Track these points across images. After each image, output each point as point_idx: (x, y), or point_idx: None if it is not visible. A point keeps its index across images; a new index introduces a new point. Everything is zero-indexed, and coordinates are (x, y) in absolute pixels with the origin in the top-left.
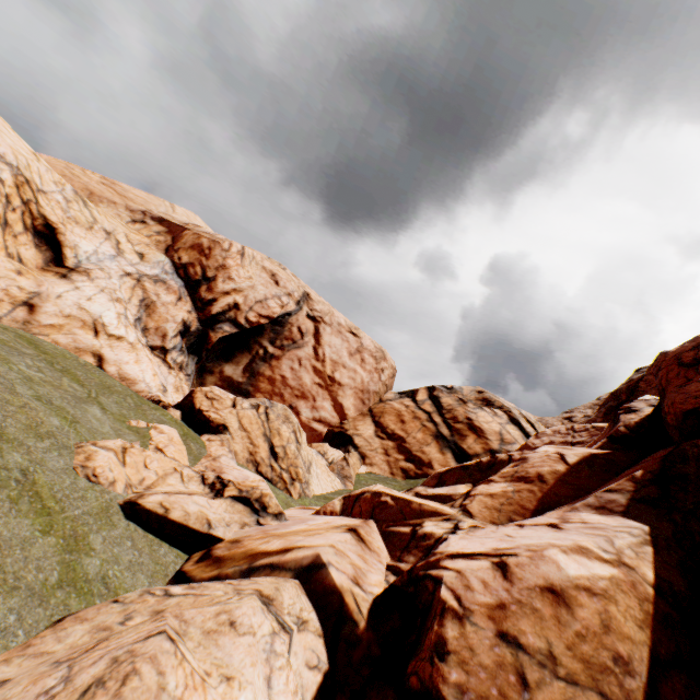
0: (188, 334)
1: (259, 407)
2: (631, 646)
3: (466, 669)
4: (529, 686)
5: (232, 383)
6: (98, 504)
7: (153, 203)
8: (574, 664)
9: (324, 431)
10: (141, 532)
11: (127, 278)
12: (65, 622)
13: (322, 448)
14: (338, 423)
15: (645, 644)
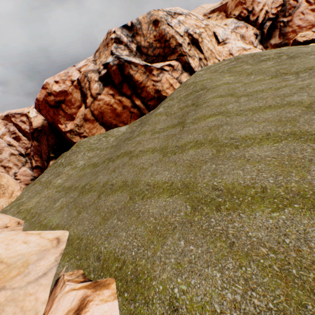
0: (257, 37)
1: None
2: None
3: None
4: None
5: (276, 46)
6: None
7: (197, 13)
8: None
9: None
10: None
11: (232, 33)
12: None
13: None
14: None
15: None
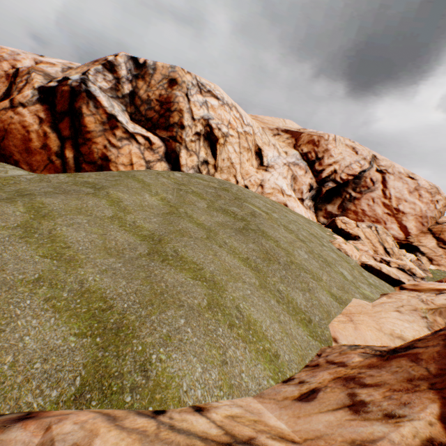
0: (311, 190)
1: (371, 227)
2: None
3: None
4: None
5: (331, 215)
6: (354, 262)
7: (276, 122)
8: None
9: None
10: (372, 275)
11: (284, 166)
12: (392, 293)
13: (401, 252)
14: (403, 238)
15: None
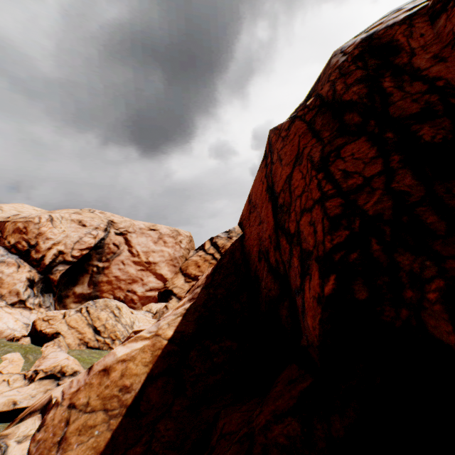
0: (35, 284)
1: (82, 309)
2: (136, 378)
3: (46, 430)
4: (70, 423)
5: (84, 296)
6: None
7: None
8: (98, 402)
9: (156, 294)
10: None
11: None
12: None
13: (148, 308)
14: (163, 286)
15: (146, 373)
